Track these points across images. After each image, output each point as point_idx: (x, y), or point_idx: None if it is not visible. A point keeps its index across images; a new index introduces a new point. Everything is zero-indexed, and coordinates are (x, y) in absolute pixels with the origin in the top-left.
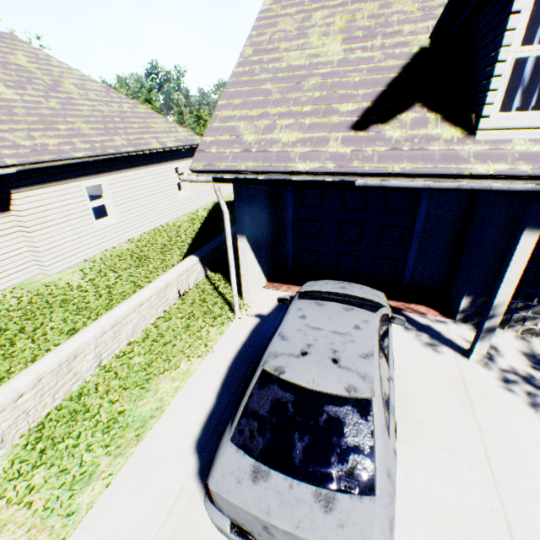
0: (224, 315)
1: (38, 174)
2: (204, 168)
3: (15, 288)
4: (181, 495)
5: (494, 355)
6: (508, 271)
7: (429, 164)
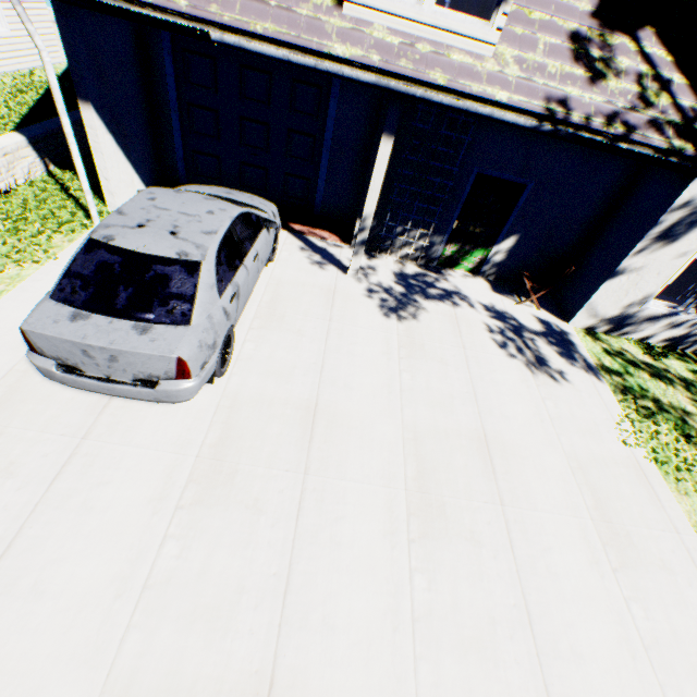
0: (78, 222)
1: None
2: None
3: None
4: (12, 374)
5: (371, 274)
6: (372, 181)
7: (294, 31)
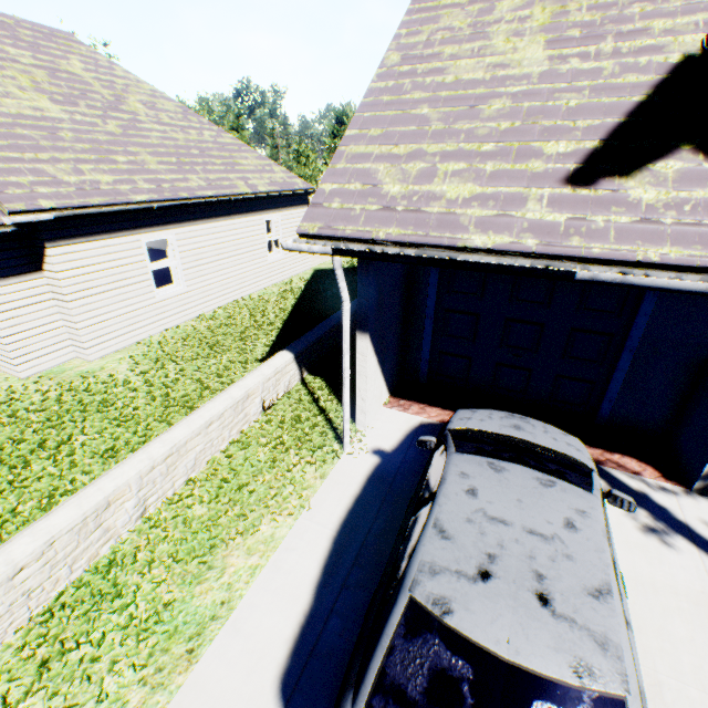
0: (327, 446)
1: (83, 222)
2: (320, 231)
3: (42, 376)
4: None
5: None
6: None
7: None
